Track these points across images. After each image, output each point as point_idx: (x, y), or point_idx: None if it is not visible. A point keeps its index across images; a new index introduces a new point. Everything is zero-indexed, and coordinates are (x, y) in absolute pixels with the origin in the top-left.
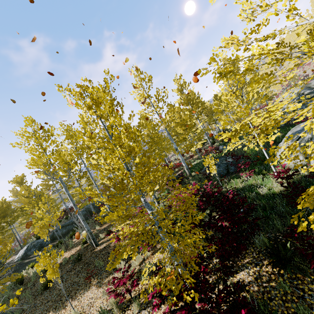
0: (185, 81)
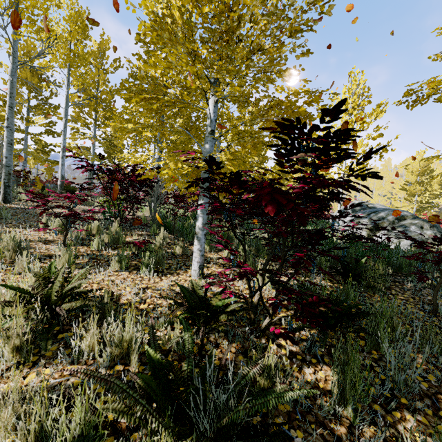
0: None
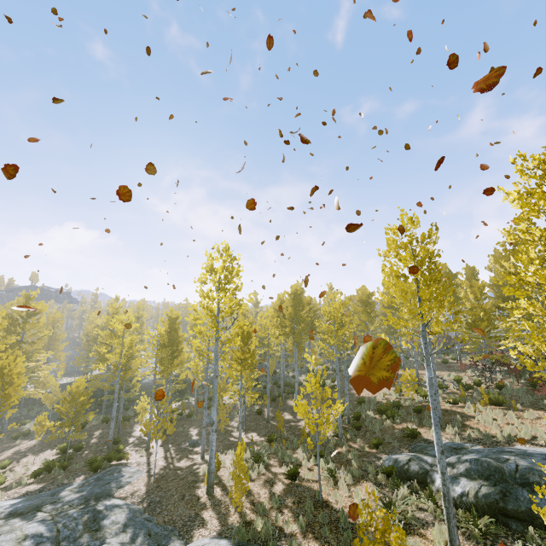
0: None
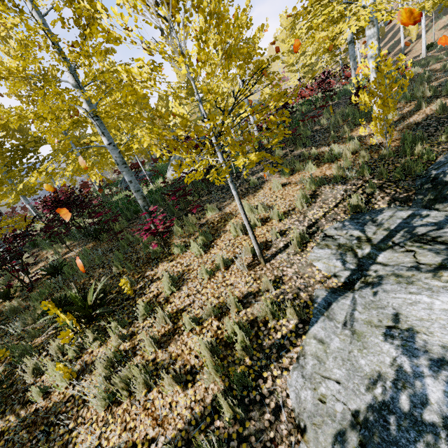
0: (112, 61)
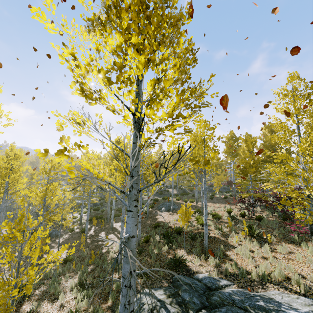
0: None
